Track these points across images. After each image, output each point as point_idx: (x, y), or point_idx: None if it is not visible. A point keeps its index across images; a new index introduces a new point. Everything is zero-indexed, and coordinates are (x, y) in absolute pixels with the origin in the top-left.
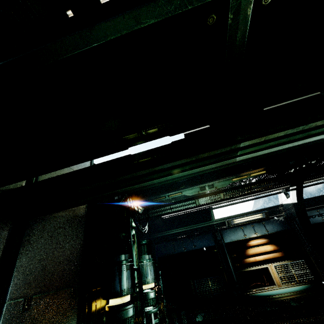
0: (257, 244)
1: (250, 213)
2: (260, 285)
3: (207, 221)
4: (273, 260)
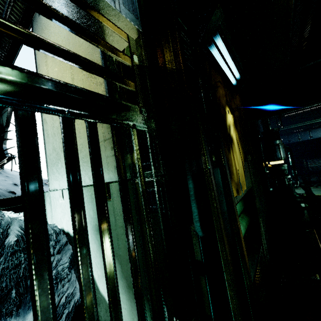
0: None
1: None
2: None
3: None
4: None
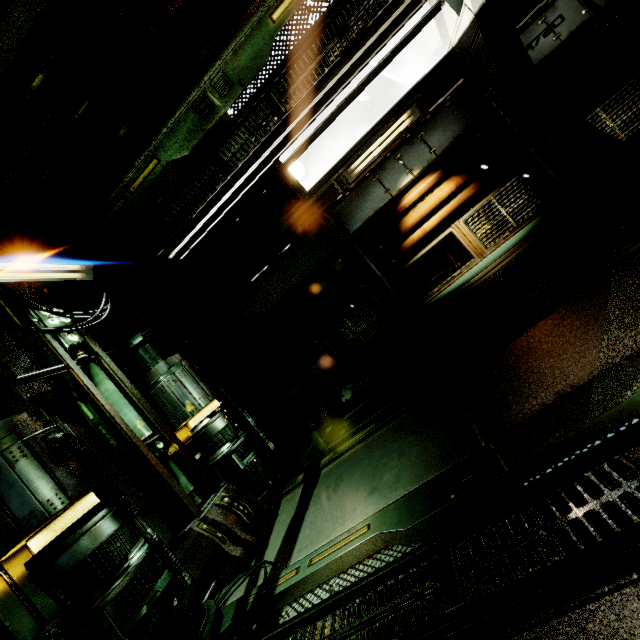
0: (420, 195)
1: (383, 127)
2: (445, 275)
3: (292, 209)
4: (460, 212)
